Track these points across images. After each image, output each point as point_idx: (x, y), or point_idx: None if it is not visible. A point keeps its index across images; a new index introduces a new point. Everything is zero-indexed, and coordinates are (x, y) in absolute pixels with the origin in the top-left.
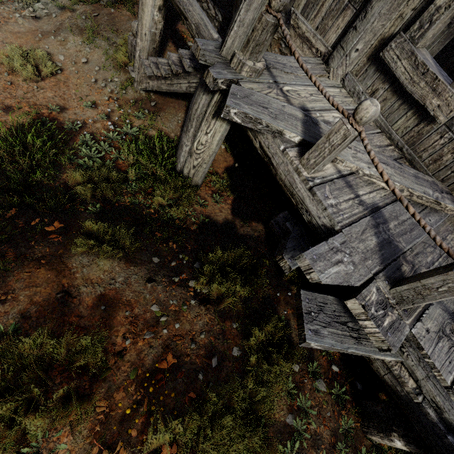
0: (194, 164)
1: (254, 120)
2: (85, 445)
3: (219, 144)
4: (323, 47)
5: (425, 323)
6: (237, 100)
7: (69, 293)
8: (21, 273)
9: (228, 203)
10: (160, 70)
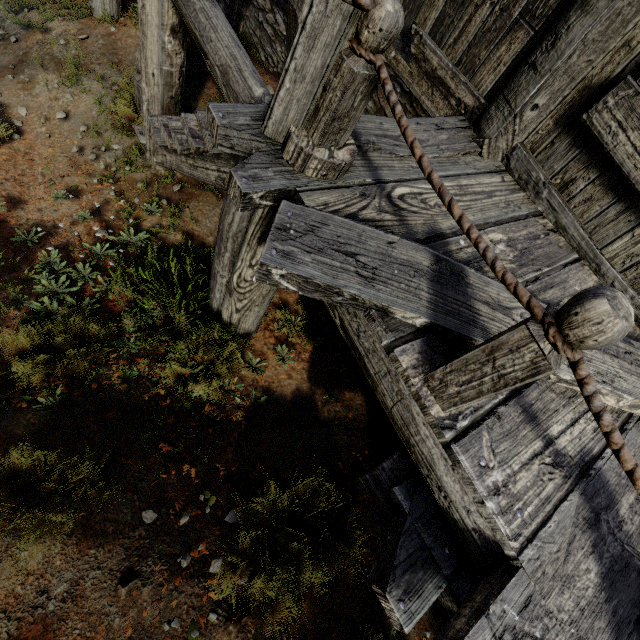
0: (236, 307)
1: (324, 288)
2: None
3: None
4: (471, 97)
5: None
6: (288, 243)
7: None
8: None
9: (303, 360)
10: (174, 142)
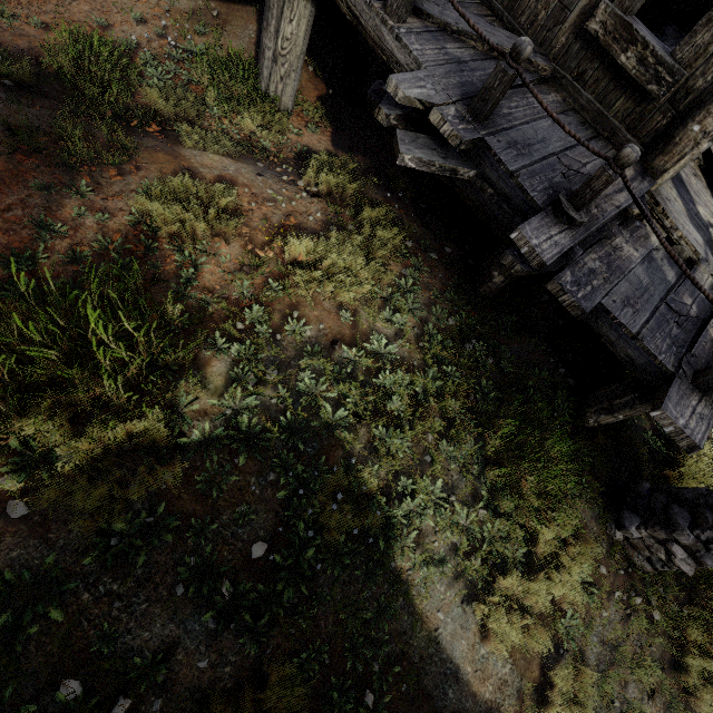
0: (281, 75)
1: None
2: (240, 254)
3: (306, 38)
4: None
5: (498, 137)
6: None
7: (191, 171)
8: (143, 154)
9: (326, 136)
10: None
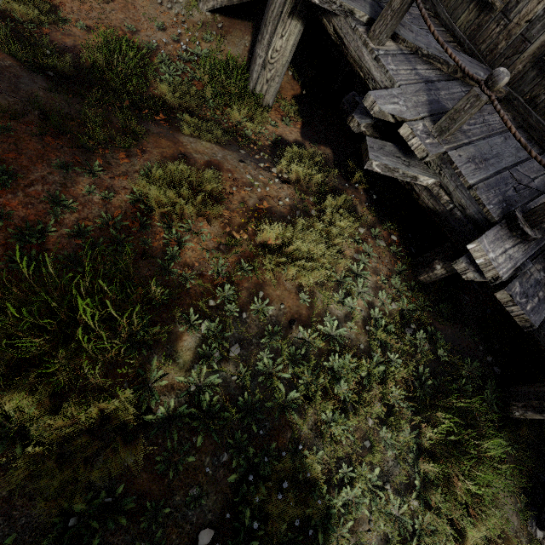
0: (267, 78)
1: None
2: (218, 233)
3: (292, 51)
4: None
5: (459, 151)
6: None
7: (186, 156)
8: (149, 139)
9: (297, 128)
10: None
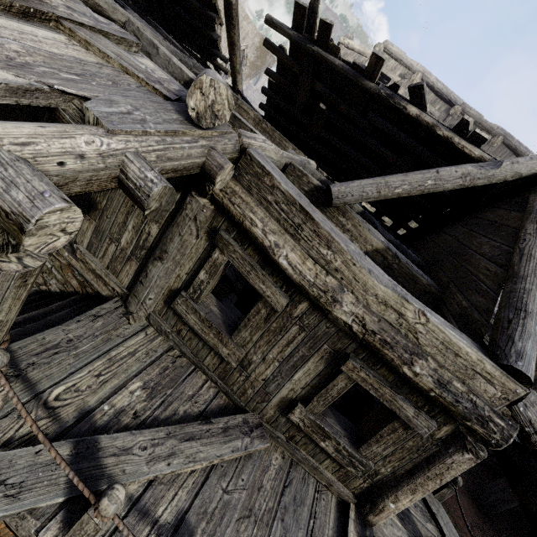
0: None
1: None
2: None
3: None
4: (119, 288)
5: None
6: None
7: None
8: None
9: None
10: None
